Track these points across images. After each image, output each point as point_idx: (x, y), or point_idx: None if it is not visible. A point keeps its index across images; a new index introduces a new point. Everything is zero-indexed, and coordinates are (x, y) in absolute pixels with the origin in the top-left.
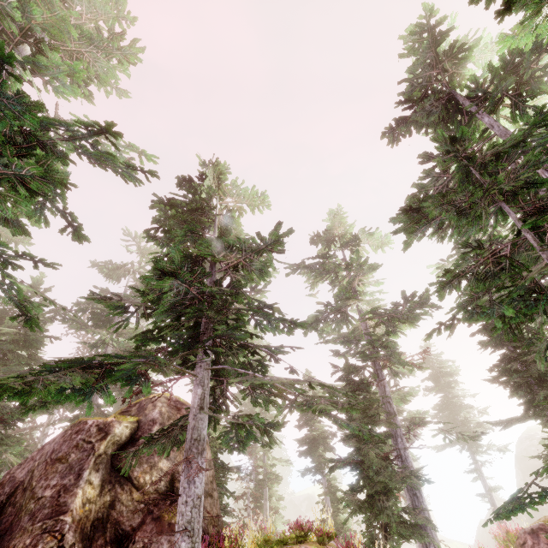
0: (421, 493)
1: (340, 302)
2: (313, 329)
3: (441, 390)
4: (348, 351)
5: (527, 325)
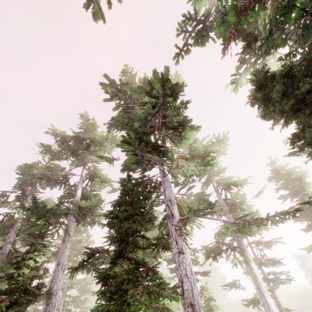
0: (196, 311)
1: (127, 131)
2: (98, 157)
3: (294, 194)
4: (186, 179)
5: (310, 69)
